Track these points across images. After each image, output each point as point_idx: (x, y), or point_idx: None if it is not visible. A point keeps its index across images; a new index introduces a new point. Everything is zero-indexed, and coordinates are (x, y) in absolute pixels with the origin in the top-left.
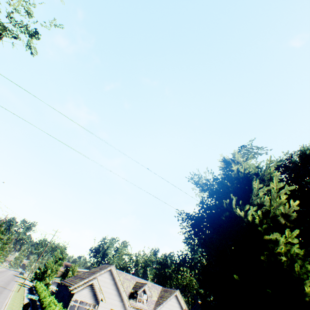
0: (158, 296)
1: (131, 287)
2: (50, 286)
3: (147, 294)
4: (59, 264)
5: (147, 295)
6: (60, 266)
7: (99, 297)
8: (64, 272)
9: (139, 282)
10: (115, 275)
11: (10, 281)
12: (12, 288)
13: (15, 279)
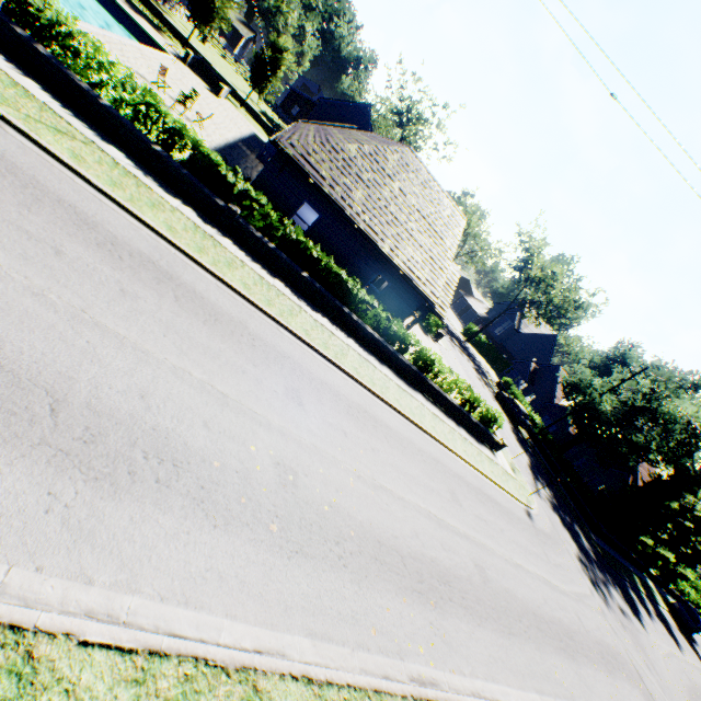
0: None
1: None
2: None
3: None
4: None
5: None
6: None
7: None
8: None
9: None
10: None
11: None
12: None
13: None
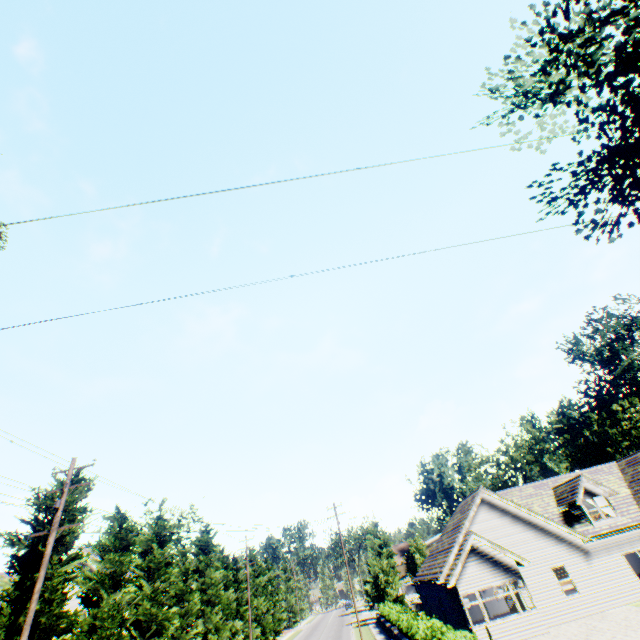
0: (624, 484)
1: (553, 505)
2: (404, 598)
3: (598, 495)
4: (387, 555)
5: (600, 497)
6: (392, 557)
7: (509, 563)
8: (406, 563)
9: (559, 484)
10: (500, 503)
11: (339, 630)
12: (350, 639)
13: (345, 622)
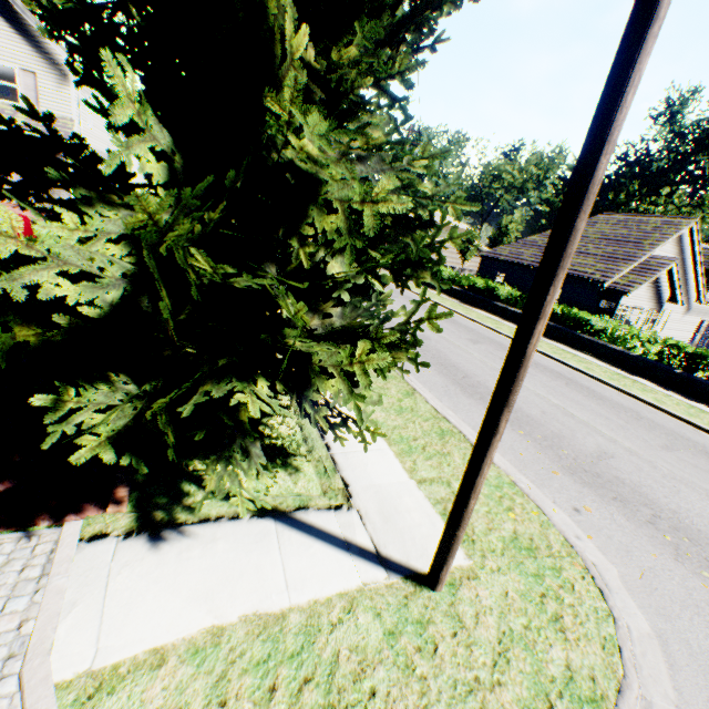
0: None
1: None
2: None
3: None
4: None
5: None
6: None
7: (663, 297)
8: None
9: None
10: (685, 244)
11: None
12: None
13: None
